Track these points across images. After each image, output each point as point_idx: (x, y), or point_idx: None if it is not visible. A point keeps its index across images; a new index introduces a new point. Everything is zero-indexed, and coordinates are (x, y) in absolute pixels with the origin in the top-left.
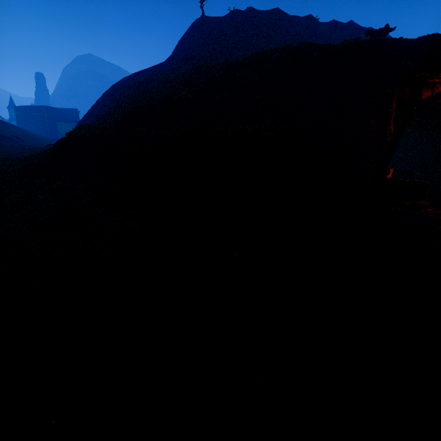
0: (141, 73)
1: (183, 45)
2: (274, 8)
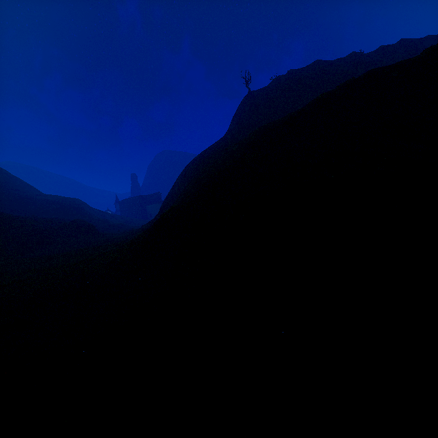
0: (207, 151)
1: (237, 119)
2: (314, 61)
